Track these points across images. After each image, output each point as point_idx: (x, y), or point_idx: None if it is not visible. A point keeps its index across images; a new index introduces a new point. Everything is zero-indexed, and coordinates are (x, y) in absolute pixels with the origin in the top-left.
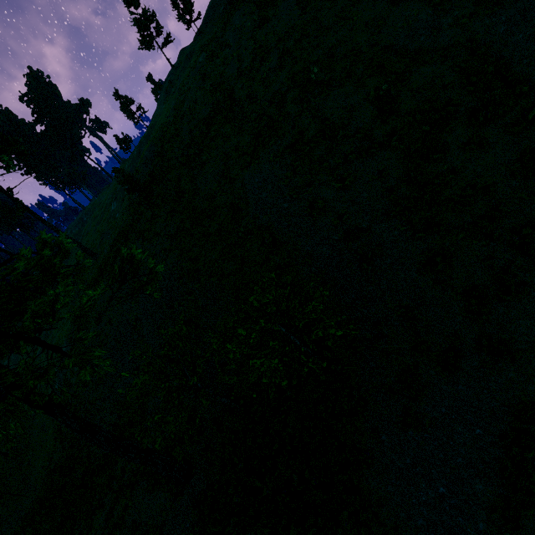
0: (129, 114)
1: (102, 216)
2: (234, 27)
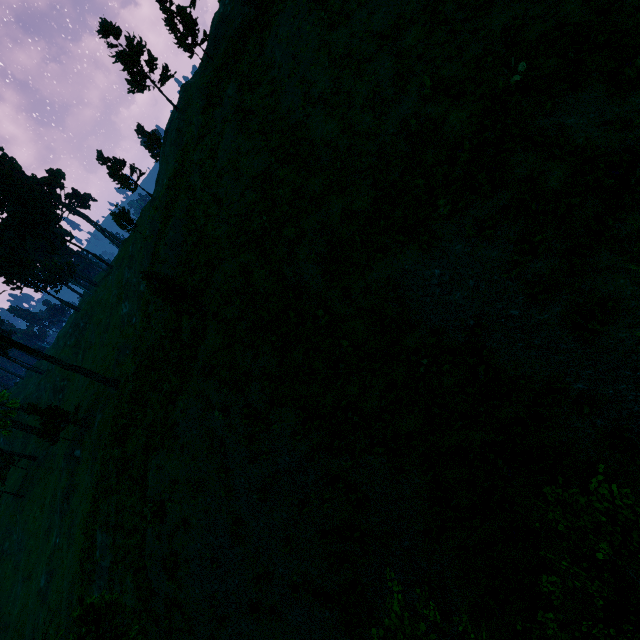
0: (122, 181)
1: (108, 321)
2: (281, 37)
